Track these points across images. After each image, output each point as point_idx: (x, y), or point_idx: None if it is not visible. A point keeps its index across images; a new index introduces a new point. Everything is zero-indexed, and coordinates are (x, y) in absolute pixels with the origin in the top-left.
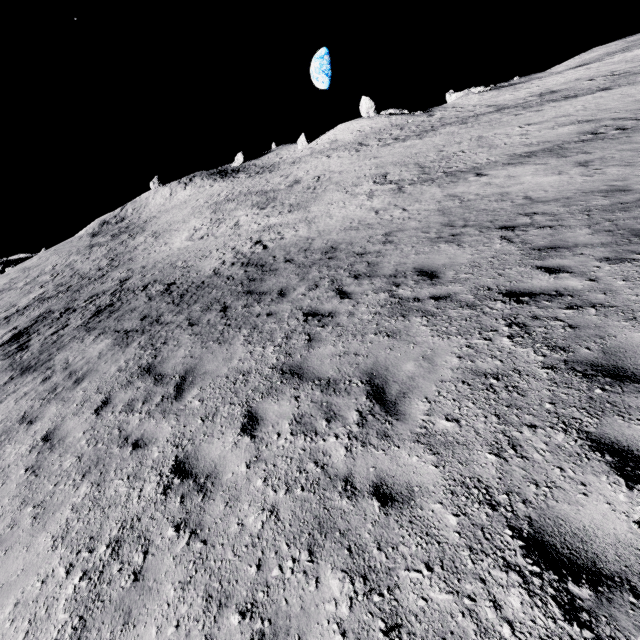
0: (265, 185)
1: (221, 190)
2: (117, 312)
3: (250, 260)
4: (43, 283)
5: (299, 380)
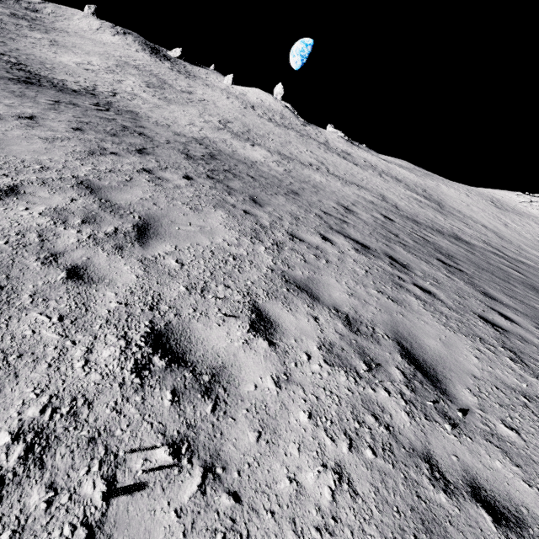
0: (171, 80)
1: (141, 59)
2: None
3: (92, 91)
4: None
5: (26, 98)
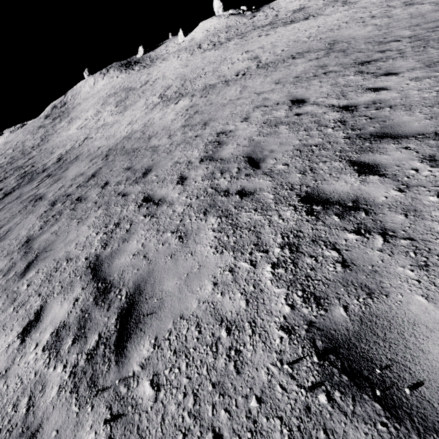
0: (136, 82)
1: (119, 82)
2: (1, 183)
3: (64, 154)
4: (7, 155)
5: None
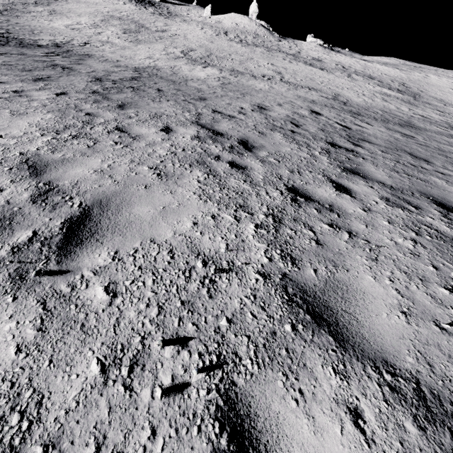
0: (149, 23)
1: (126, 10)
2: None
3: (62, 44)
4: None
5: None
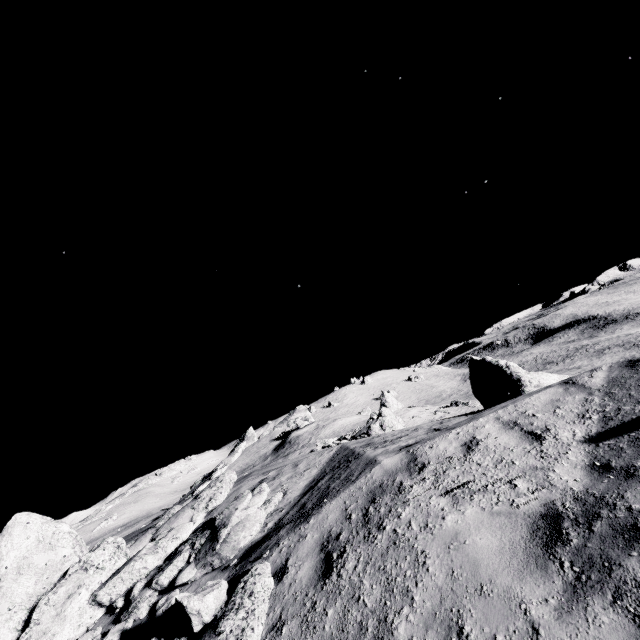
0: None
1: None
2: None
3: None
4: None
5: None
